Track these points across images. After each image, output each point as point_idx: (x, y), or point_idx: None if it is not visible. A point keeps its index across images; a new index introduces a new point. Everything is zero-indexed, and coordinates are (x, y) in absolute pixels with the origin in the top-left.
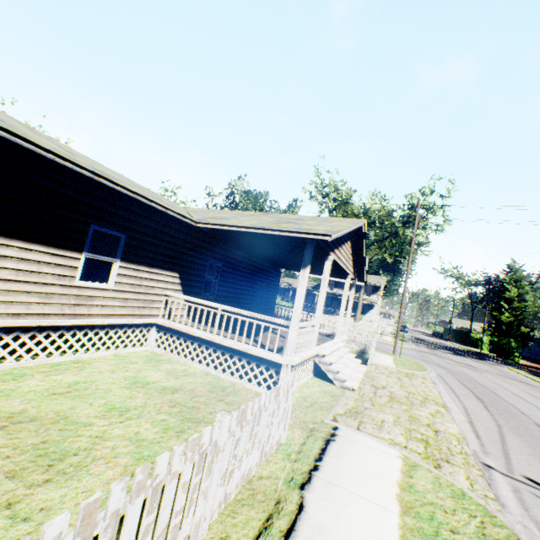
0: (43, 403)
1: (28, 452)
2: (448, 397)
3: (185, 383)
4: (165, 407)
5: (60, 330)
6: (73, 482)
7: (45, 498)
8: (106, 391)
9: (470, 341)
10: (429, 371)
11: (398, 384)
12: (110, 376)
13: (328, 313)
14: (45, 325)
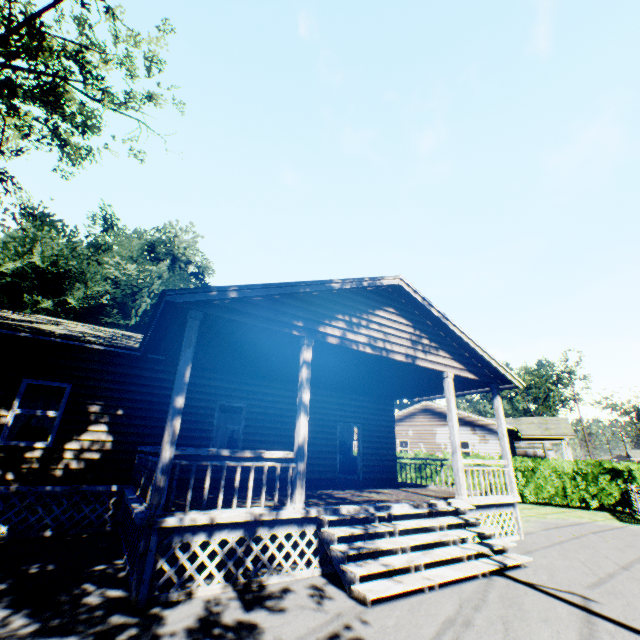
0: None
1: None
2: None
3: None
4: None
5: None
6: None
7: None
8: None
9: None
10: None
11: None
12: None
13: None
14: None
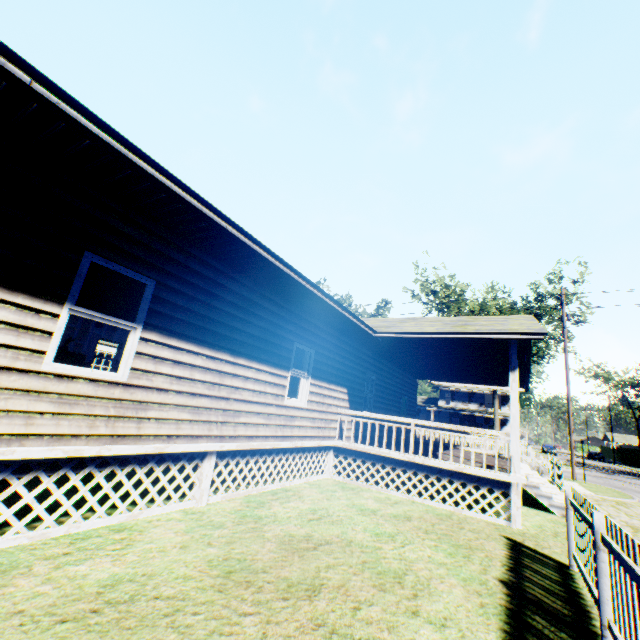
0: (314, 528)
1: (365, 570)
2: None
3: (405, 510)
4: (421, 534)
5: (272, 454)
6: (437, 597)
7: (433, 609)
8: (350, 518)
9: None
10: (637, 499)
11: (622, 513)
12: (333, 504)
13: None
14: (264, 448)
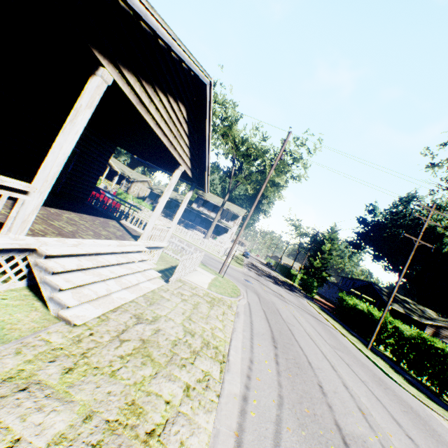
0: None
1: None
2: (240, 340)
3: None
4: None
5: None
6: None
7: None
8: None
9: (289, 275)
10: (242, 298)
11: (186, 315)
12: None
13: (190, 227)
14: None
